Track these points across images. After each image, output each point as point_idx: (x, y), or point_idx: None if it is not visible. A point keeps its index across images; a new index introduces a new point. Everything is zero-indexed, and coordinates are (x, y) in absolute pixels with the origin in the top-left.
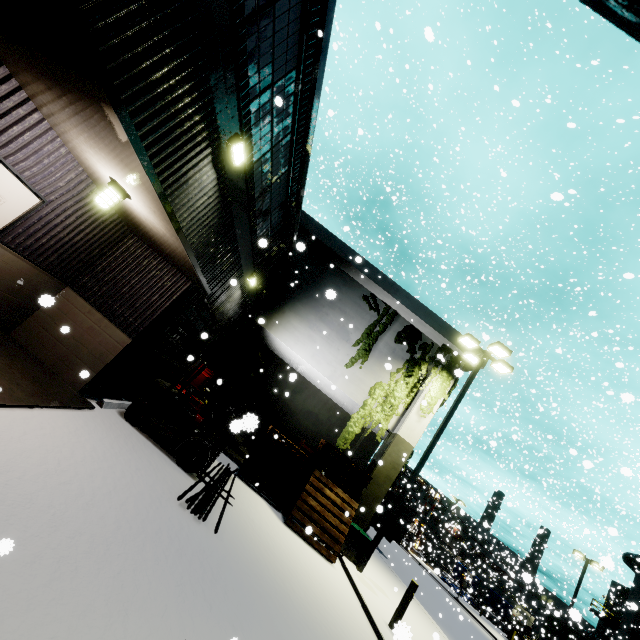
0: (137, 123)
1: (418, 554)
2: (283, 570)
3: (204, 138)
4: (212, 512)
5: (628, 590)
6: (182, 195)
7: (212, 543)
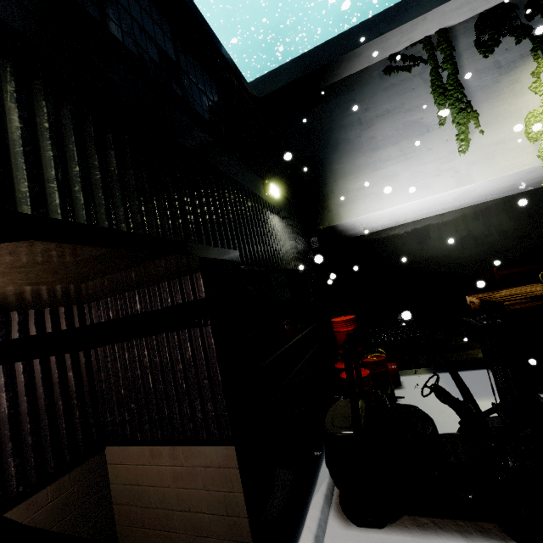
0: None
1: None
2: None
3: None
4: None
5: None
6: None
7: None
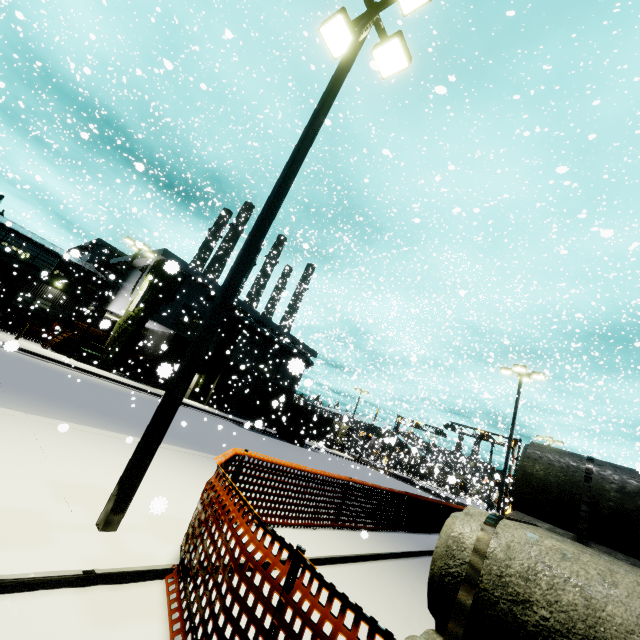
0: None
1: None
2: None
3: None
4: None
5: None
6: None
7: None
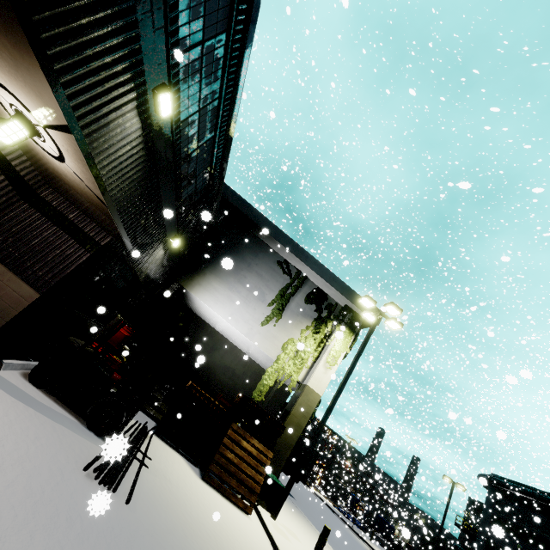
0: (45, 38)
1: (318, 489)
2: (201, 533)
3: (128, 79)
4: (125, 478)
5: (480, 504)
6: (102, 139)
7: (122, 517)
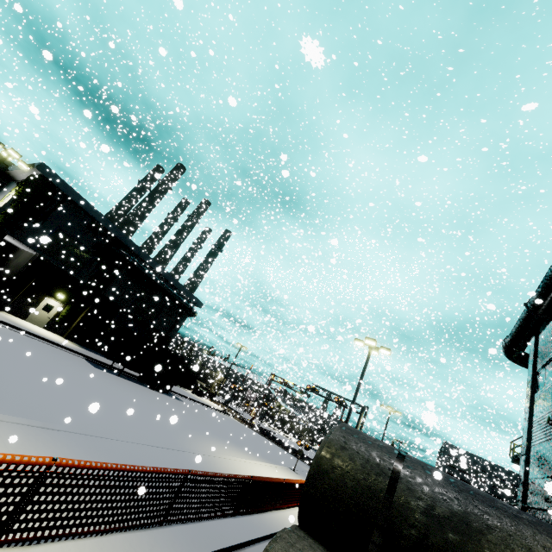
0: None
1: None
2: None
3: None
4: None
5: None
6: None
7: None
